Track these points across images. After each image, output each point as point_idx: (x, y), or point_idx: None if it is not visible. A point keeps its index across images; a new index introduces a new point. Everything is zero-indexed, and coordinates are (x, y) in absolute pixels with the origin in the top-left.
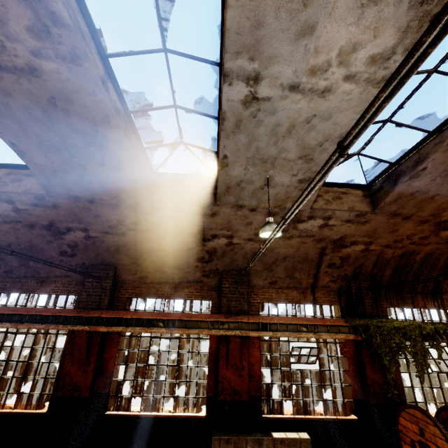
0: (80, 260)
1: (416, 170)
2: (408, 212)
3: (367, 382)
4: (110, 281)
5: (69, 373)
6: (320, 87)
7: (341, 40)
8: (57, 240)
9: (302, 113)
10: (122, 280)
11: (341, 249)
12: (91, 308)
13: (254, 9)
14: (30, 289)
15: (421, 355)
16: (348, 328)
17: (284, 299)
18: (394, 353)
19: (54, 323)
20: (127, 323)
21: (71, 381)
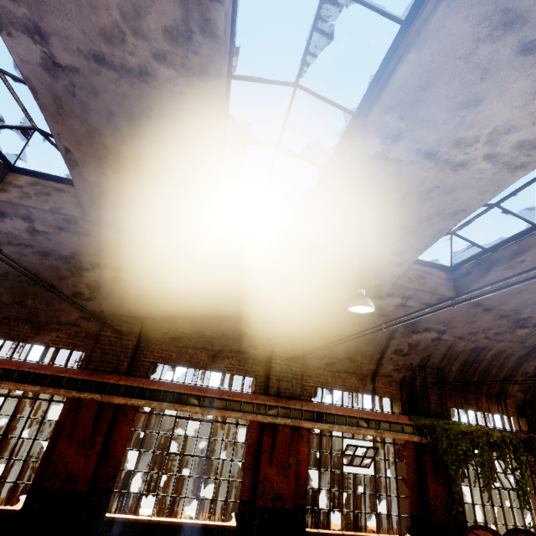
0: (99, 306)
1: (514, 261)
2: (491, 304)
3: (427, 494)
4: (134, 338)
5: (64, 456)
6: (457, 160)
7: (500, 120)
8: (74, 277)
9: (426, 182)
10: (147, 339)
11: (412, 334)
12: (105, 371)
13: (430, 70)
14: (21, 336)
15: (488, 467)
16: (412, 428)
17: (341, 385)
18: (461, 462)
19: (54, 385)
20: (151, 395)
21: (65, 467)
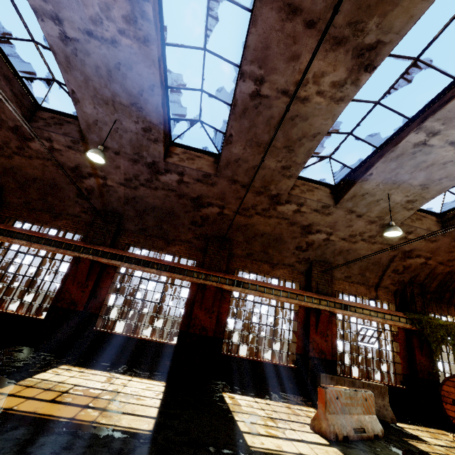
0: (205, 230)
1: None
2: None
3: (415, 362)
4: (227, 251)
5: (198, 316)
6: None
7: None
8: (194, 211)
9: (445, 158)
10: (232, 253)
11: (406, 259)
12: (214, 270)
13: None
14: (159, 247)
15: None
16: (405, 319)
17: (354, 291)
18: (439, 342)
19: (189, 275)
20: (244, 286)
21: (200, 322)
